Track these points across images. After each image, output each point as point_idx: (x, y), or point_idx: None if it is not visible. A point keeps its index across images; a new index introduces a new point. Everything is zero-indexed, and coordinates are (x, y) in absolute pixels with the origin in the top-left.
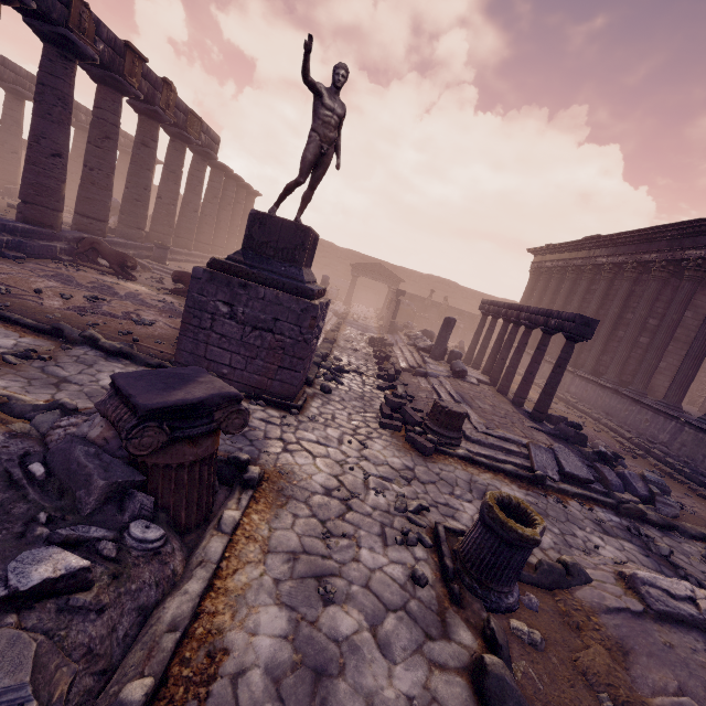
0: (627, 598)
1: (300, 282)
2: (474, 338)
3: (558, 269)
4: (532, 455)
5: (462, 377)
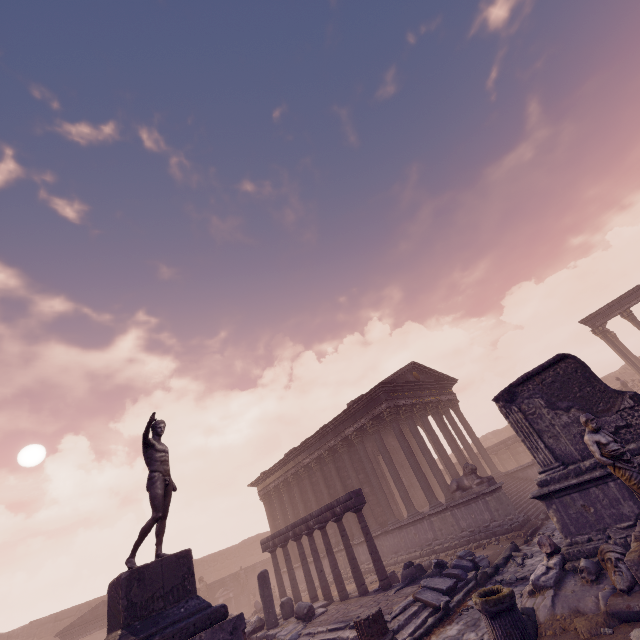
0: (546, 594)
1: (208, 608)
2: (278, 579)
3: (283, 484)
4: (425, 599)
5: (313, 615)
